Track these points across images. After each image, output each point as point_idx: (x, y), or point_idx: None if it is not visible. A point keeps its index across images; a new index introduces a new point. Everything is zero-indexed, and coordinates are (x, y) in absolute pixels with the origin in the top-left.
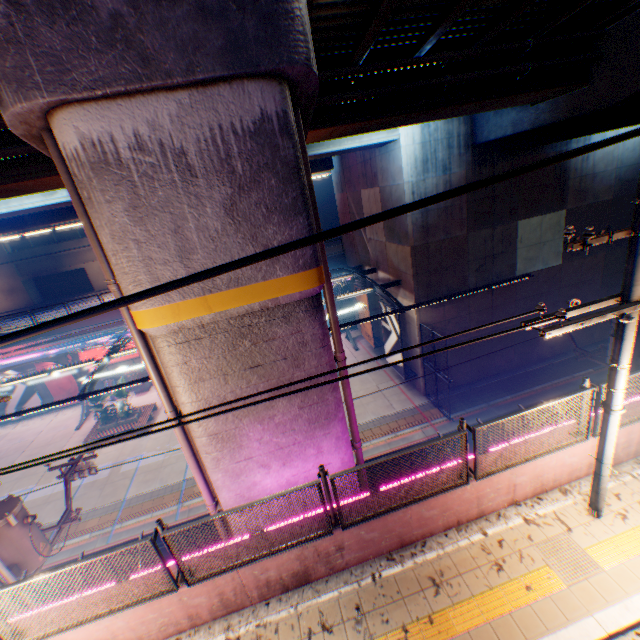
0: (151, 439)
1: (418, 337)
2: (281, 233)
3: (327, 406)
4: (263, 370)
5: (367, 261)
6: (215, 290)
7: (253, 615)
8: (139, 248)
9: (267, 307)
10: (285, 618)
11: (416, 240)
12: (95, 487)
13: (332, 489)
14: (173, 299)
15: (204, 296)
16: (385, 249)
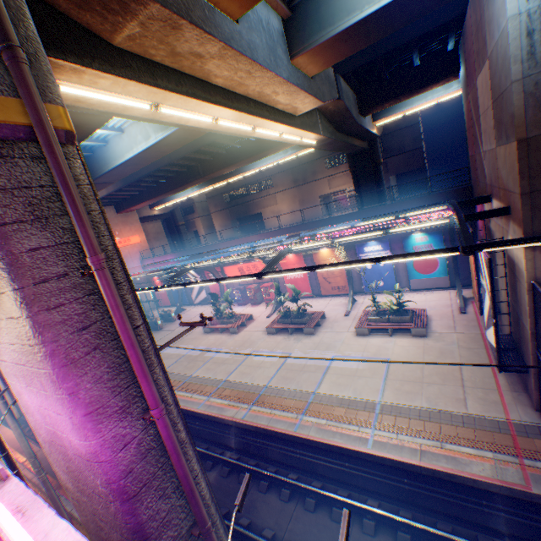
0: (233, 340)
1: (528, 306)
2: None
3: (25, 327)
4: None
5: (483, 188)
6: None
7: None
8: None
9: None
10: None
11: (533, 125)
12: (188, 359)
13: None
14: None
15: None
16: (494, 160)
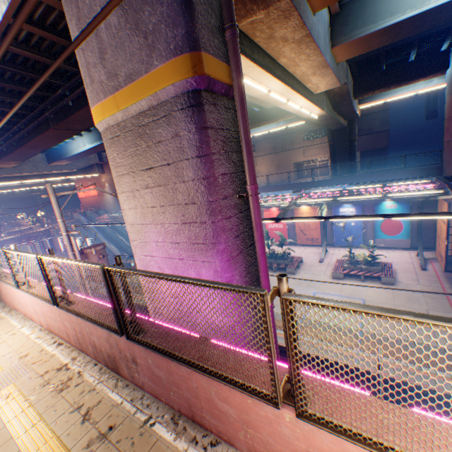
0: None
1: None
2: (155, 14)
3: (205, 230)
4: (154, 174)
5: None
6: (119, 88)
7: (85, 364)
8: (84, 56)
9: (153, 106)
10: (88, 382)
11: None
12: None
13: (110, 282)
14: (101, 99)
15: (115, 95)
16: None
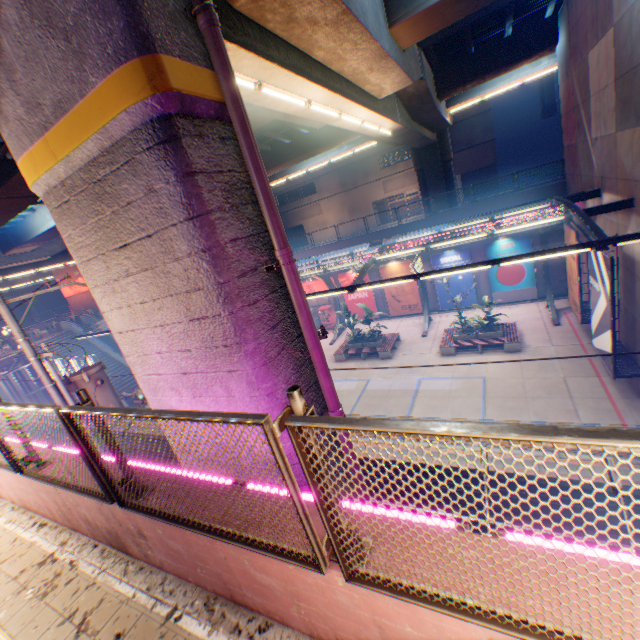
0: None
1: None
2: None
3: (222, 326)
4: (134, 253)
5: (588, 182)
6: (50, 126)
7: (80, 548)
8: None
9: (106, 148)
10: (84, 575)
11: None
12: None
13: (74, 430)
14: (27, 146)
15: (45, 137)
16: (613, 147)
